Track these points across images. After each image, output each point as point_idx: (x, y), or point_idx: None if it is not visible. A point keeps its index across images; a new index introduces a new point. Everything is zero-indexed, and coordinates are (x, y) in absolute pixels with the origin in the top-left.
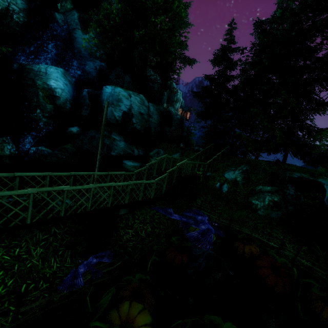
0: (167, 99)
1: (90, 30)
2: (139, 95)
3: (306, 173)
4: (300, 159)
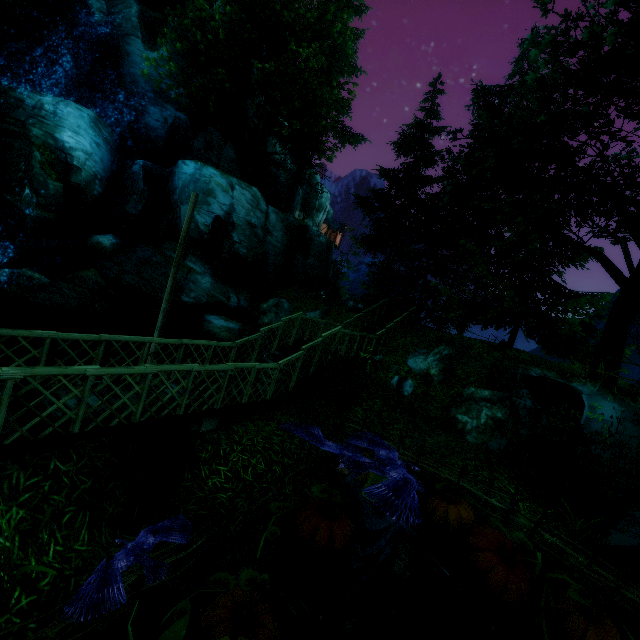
0: (302, 203)
1: (164, 44)
2: (250, 187)
3: (552, 371)
4: (537, 343)
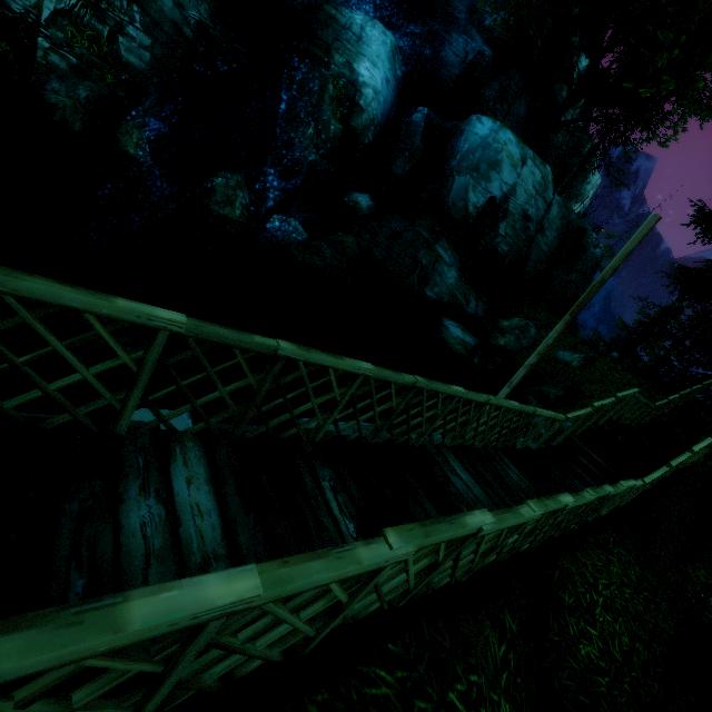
0: None
1: None
2: (544, 165)
3: None
4: None
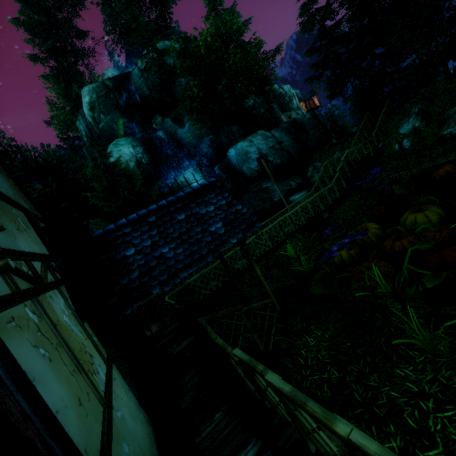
0: (280, 108)
1: (189, 122)
2: (257, 133)
3: None
4: None
